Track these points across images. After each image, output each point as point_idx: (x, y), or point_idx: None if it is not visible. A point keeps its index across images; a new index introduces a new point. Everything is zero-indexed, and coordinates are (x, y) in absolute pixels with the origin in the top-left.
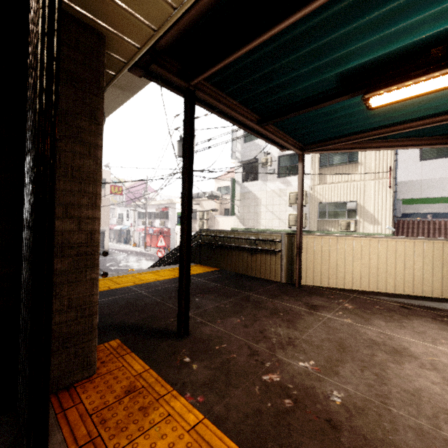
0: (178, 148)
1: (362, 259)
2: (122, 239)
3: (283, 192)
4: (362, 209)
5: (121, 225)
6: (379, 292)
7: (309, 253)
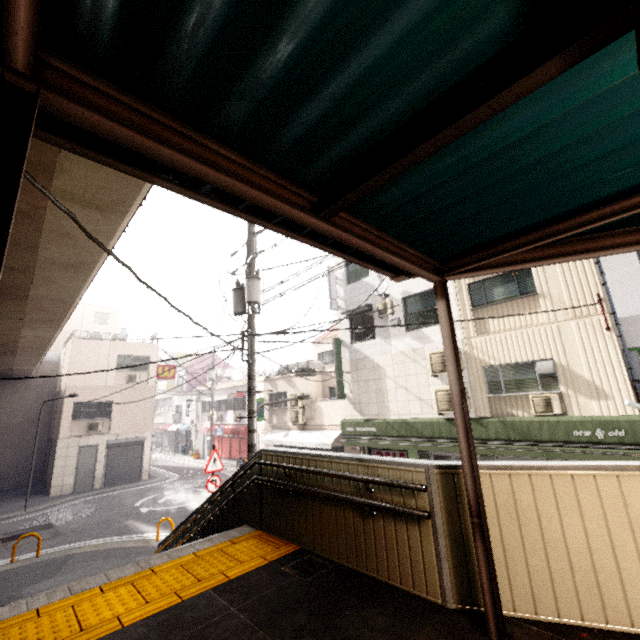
0: (233, 301)
1: None
2: (179, 445)
3: (419, 354)
4: (567, 372)
5: (179, 424)
6: None
7: (504, 519)
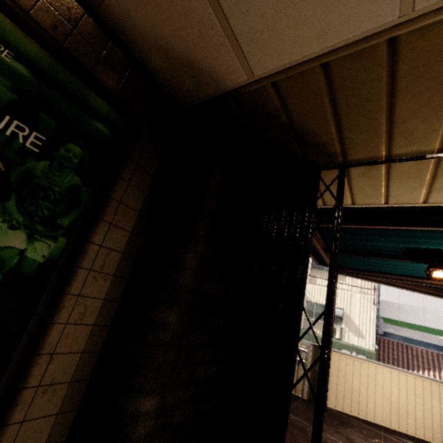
0: None
1: (384, 389)
2: None
3: None
4: (348, 318)
5: None
6: (400, 432)
7: (333, 371)
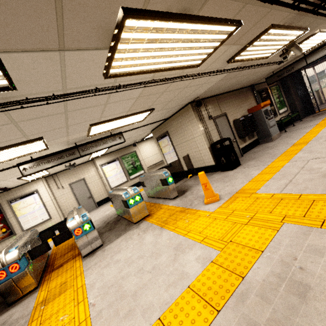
0: None
1: None
2: None
3: None
4: None
5: None
6: None
7: (325, 93)
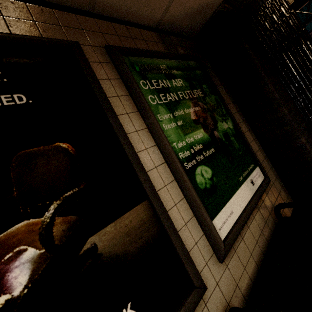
0: None
1: None
2: None
3: None
4: None
5: None
6: None
7: None
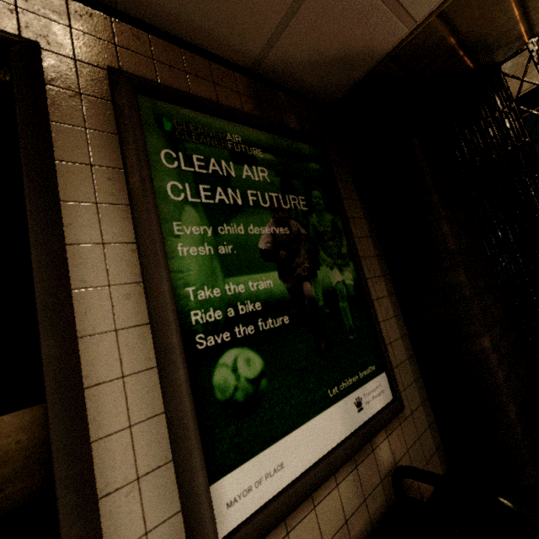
0: None
1: None
2: None
3: None
4: None
5: None
6: None
7: None
